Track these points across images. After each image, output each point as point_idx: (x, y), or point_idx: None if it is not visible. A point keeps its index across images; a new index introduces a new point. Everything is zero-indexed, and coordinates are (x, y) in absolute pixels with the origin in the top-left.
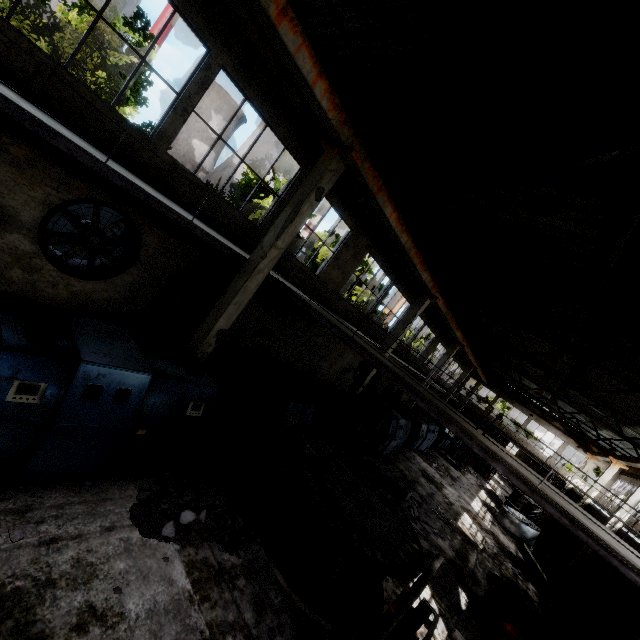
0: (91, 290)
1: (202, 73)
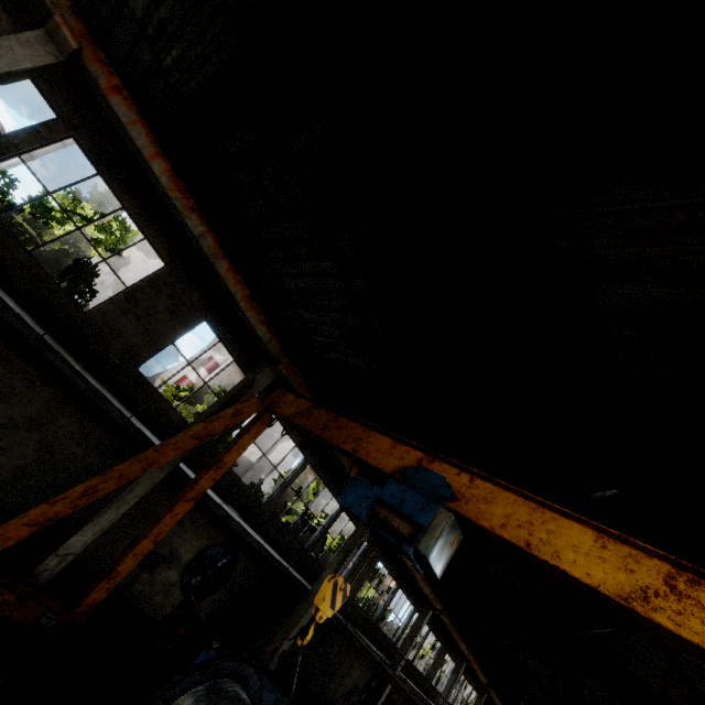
0: None
1: (300, 468)
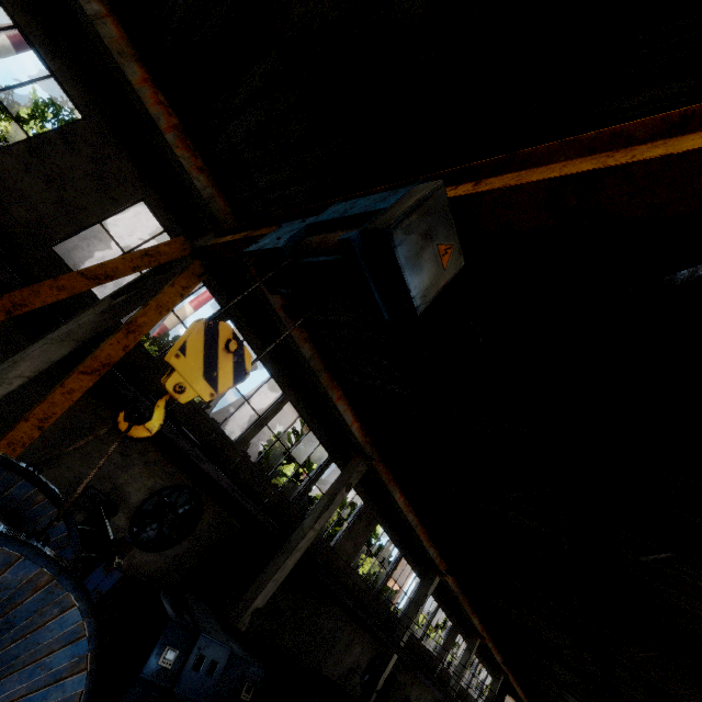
0: (146, 561)
1: (278, 405)
